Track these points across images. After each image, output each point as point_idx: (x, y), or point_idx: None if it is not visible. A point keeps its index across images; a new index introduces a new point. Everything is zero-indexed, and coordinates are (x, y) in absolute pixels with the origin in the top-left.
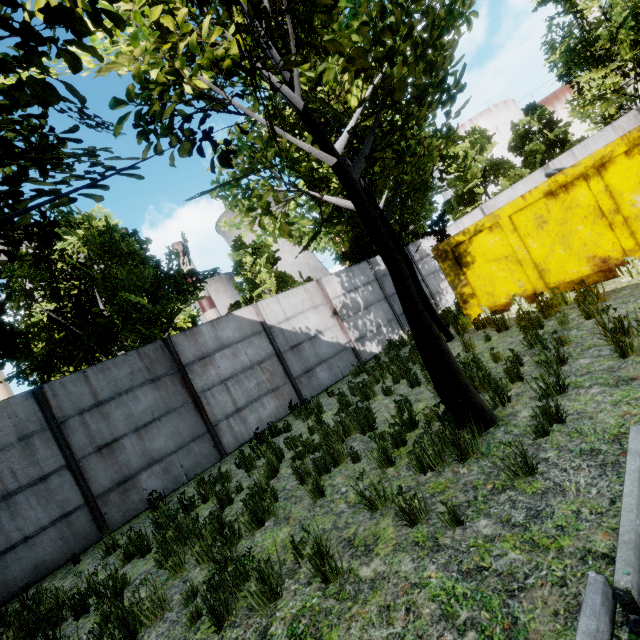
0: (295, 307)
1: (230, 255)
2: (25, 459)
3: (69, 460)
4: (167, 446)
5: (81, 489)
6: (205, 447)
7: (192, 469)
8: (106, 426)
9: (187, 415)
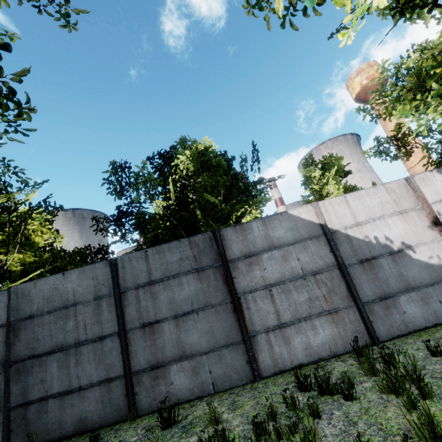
0: (370, 210)
1: (300, 172)
2: (94, 316)
3: (120, 328)
4: (199, 343)
5: (123, 360)
6: (237, 359)
7: (220, 380)
8: (152, 305)
9: (224, 315)
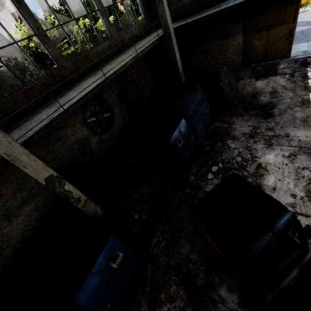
0: None
1: None
2: None
3: None
4: None
5: None
6: None
7: None
8: None
9: None
